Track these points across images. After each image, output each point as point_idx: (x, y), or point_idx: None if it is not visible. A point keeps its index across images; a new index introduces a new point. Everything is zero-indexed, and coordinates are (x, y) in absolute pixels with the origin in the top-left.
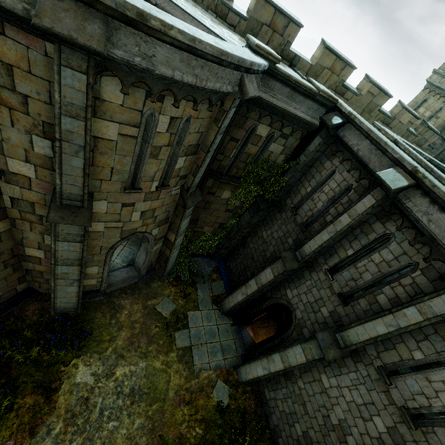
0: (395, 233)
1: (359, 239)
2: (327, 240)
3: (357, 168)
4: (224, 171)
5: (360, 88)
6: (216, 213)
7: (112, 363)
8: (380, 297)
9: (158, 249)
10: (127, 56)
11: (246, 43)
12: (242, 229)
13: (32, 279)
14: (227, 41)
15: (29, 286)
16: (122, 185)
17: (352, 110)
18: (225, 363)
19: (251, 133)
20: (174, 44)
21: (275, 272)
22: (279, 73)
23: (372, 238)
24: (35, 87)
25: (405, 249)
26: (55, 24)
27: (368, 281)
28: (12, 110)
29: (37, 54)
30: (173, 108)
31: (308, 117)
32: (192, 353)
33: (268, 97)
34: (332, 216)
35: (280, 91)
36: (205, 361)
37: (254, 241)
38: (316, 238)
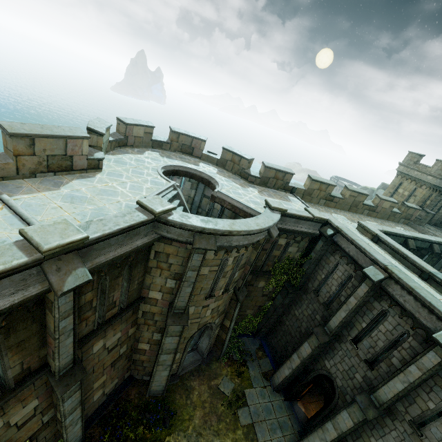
0: (389, 309)
1: (367, 314)
2: (345, 317)
3: (351, 263)
4: (259, 269)
5: (343, 194)
6: (255, 298)
7: (194, 440)
8: (393, 359)
9: (216, 334)
10: (221, 244)
11: (265, 202)
12: (277, 309)
13: (134, 367)
14: (258, 211)
15: (130, 373)
16: (204, 296)
17: (339, 223)
18: (285, 440)
19: (274, 244)
20: (241, 235)
21: (312, 345)
22: (287, 214)
23: (375, 313)
24: (177, 260)
25: (398, 321)
26: (200, 245)
27: (382, 348)
28: (162, 270)
29: (182, 249)
30: (236, 253)
31: (310, 230)
32: (255, 430)
33: (282, 226)
34: (344, 297)
35: (289, 221)
36: (267, 438)
37: (289, 319)
38: (336, 315)
